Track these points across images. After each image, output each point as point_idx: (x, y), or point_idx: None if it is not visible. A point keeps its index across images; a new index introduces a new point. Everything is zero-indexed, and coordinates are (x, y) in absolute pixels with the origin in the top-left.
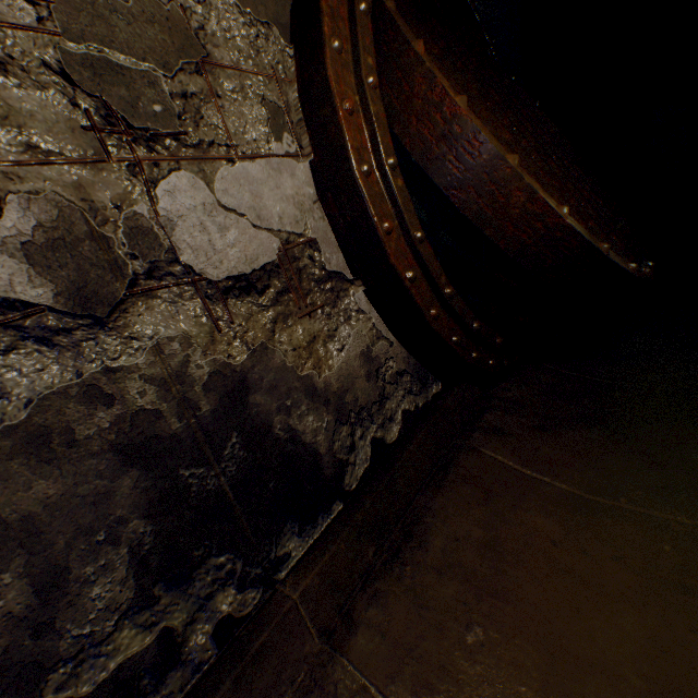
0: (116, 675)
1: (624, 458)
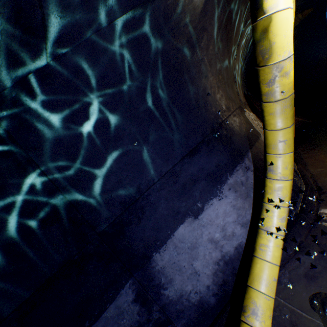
0: (293, 169)
1: (326, 147)
